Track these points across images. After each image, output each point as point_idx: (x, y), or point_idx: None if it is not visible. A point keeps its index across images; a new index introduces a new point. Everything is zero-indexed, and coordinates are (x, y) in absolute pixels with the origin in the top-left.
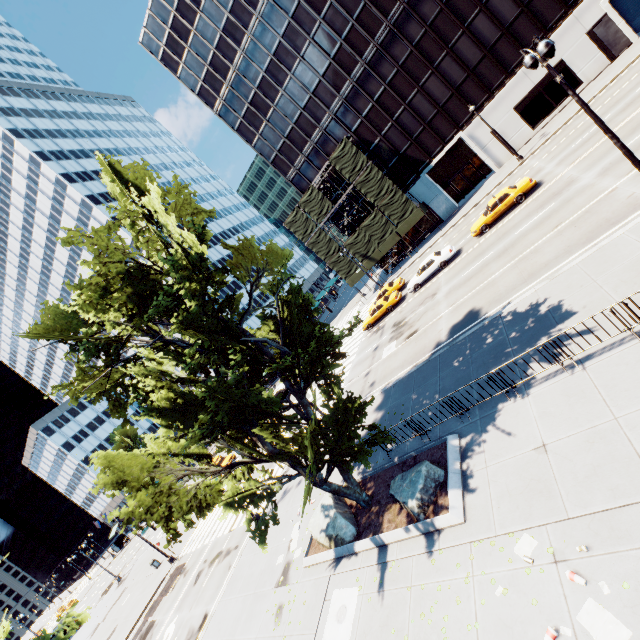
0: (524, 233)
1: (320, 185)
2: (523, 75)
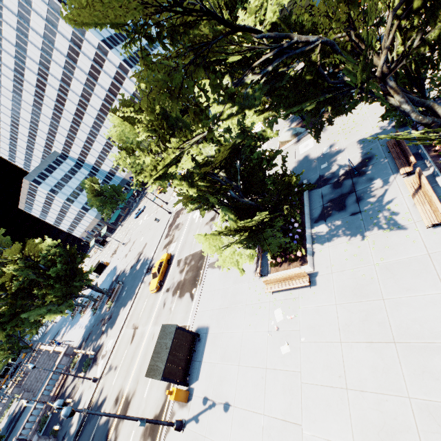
0: None
1: None
2: None
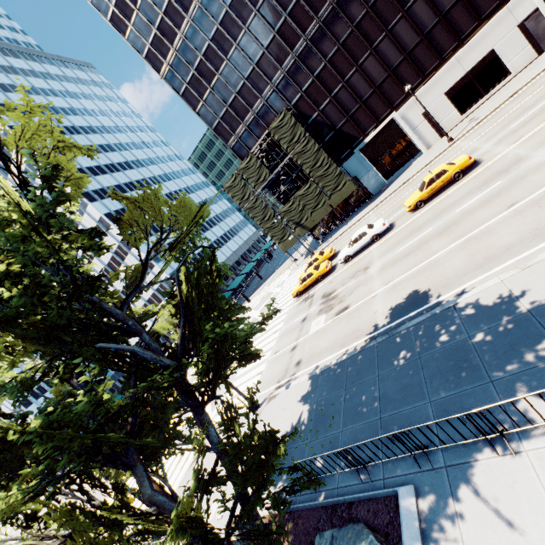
0: (468, 211)
1: (259, 154)
2: (456, 62)
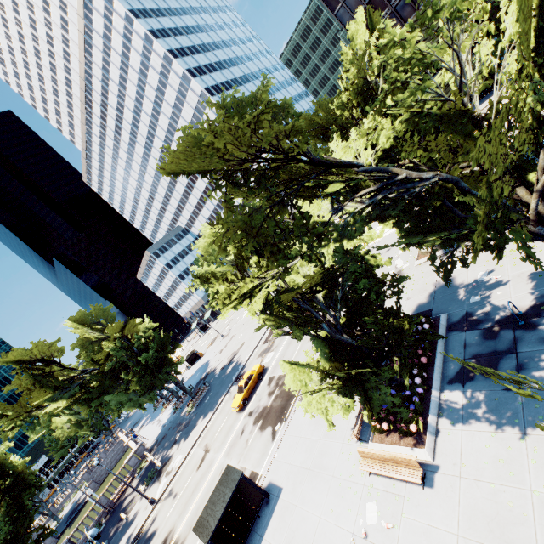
0: None
1: None
2: None
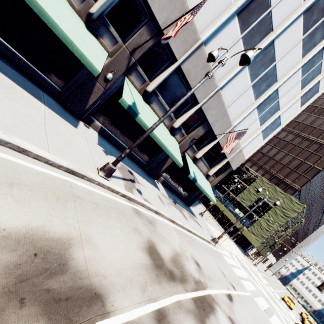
0: None
1: None
2: None
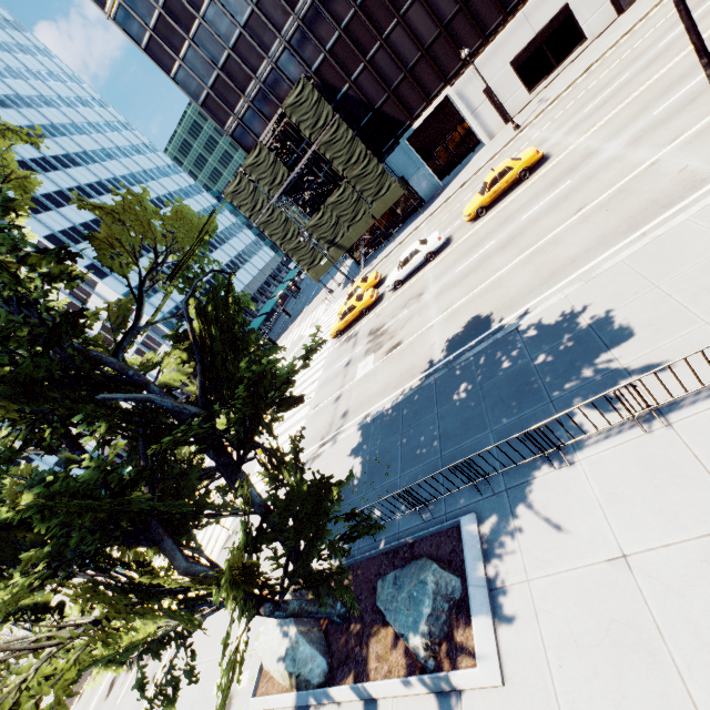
0: (534, 218)
1: (272, 144)
2: (523, 18)
